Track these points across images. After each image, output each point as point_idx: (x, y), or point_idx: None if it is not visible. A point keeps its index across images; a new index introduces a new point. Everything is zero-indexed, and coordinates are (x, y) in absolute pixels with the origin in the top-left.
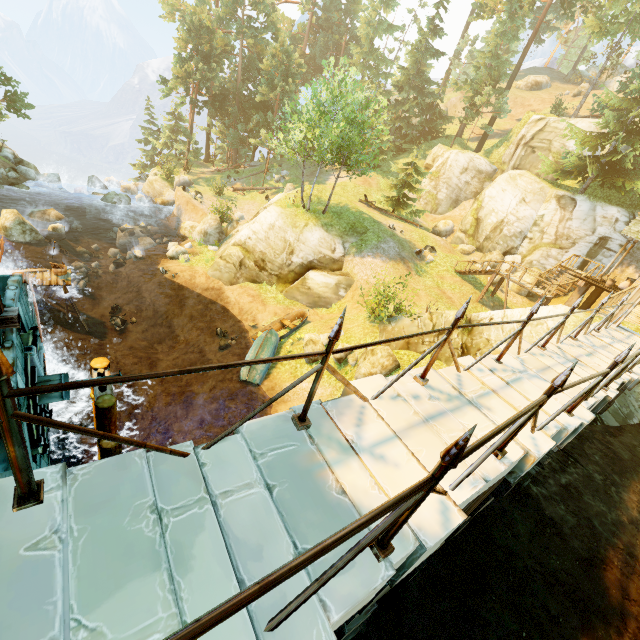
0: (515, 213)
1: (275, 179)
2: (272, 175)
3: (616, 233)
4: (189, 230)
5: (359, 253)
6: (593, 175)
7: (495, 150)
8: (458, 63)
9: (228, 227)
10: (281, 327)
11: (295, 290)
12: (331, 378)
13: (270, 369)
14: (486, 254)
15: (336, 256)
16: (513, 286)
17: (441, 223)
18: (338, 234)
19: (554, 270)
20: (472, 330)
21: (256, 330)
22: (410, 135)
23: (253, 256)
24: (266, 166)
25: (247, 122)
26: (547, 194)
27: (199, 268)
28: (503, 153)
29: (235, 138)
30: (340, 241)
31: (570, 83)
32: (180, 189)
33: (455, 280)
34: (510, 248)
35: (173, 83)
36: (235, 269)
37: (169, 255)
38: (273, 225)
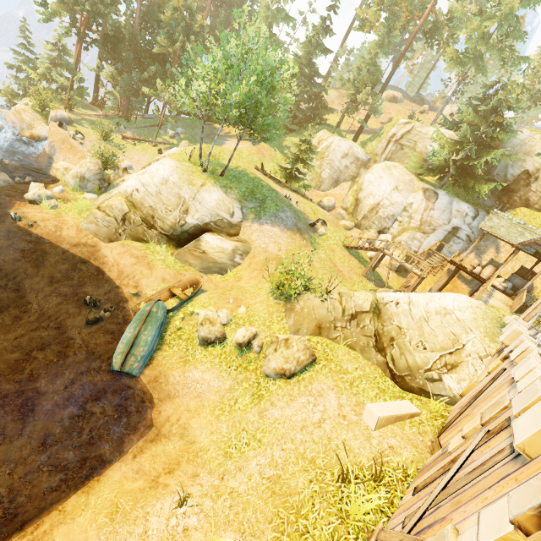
0: (389, 198)
1: (169, 134)
2: (166, 130)
3: (465, 225)
4: (62, 172)
5: (257, 219)
6: (449, 175)
7: (369, 143)
8: (337, 67)
9: (112, 175)
10: (170, 296)
11: (188, 253)
12: (230, 367)
13: (154, 352)
14: (364, 231)
15: (234, 220)
16: (386, 262)
17: (325, 199)
18: (237, 198)
19: (424, 252)
20: (380, 314)
21: (138, 299)
22: (299, 117)
23: (140, 211)
24: (161, 119)
25: (142, 72)
26: (415, 185)
27: (69, 218)
28: (375, 146)
29: (128, 84)
30: (239, 205)
31: (415, 103)
32: (55, 124)
33: (344, 254)
34: (383, 228)
35: (55, 7)
36: (116, 223)
37: (28, 198)
38: (166, 179)
